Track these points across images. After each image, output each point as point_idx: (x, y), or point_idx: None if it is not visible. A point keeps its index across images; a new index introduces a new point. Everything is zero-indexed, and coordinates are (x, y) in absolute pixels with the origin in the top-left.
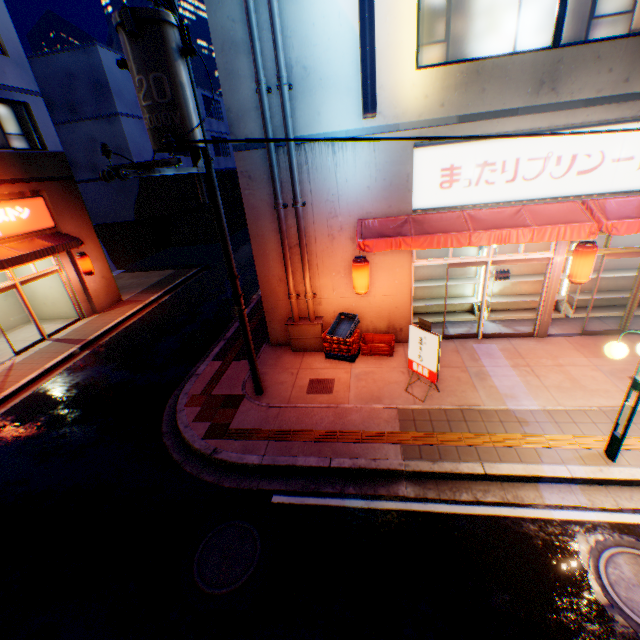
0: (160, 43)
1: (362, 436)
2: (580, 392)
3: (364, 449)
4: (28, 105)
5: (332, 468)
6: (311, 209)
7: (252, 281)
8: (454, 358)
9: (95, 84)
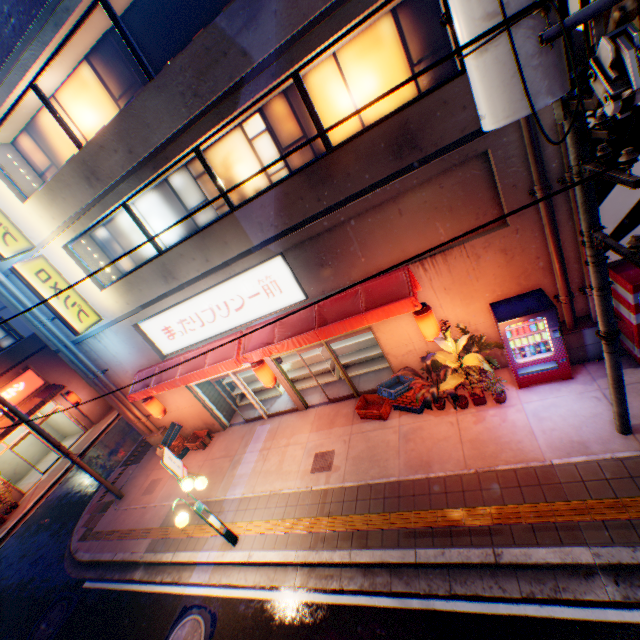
0: None
1: (141, 532)
2: (274, 475)
3: (135, 544)
4: (3, 317)
5: (115, 560)
6: (114, 371)
7: None
8: (236, 445)
9: None
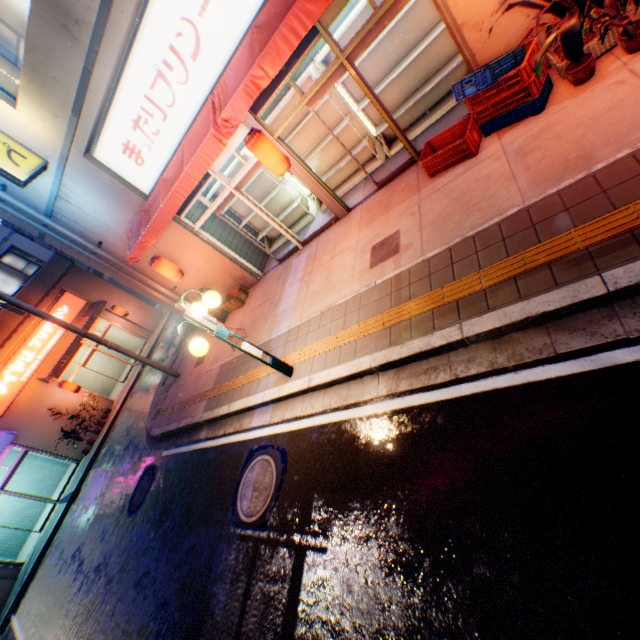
0: None
1: (198, 398)
2: (323, 294)
3: (194, 409)
4: (15, 246)
5: (181, 428)
6: (108, 242)
7: None
8: (274, 288)
9: None
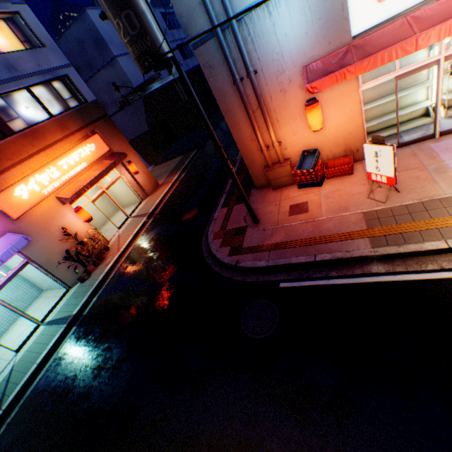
0: None
1: (336, 237)
2: None
3: (339, 246)
4: (68, 76)
5: (317, 262)
6: (261, 74)
7: (233, 147)
8: (411, 161)
9: (95, 42)
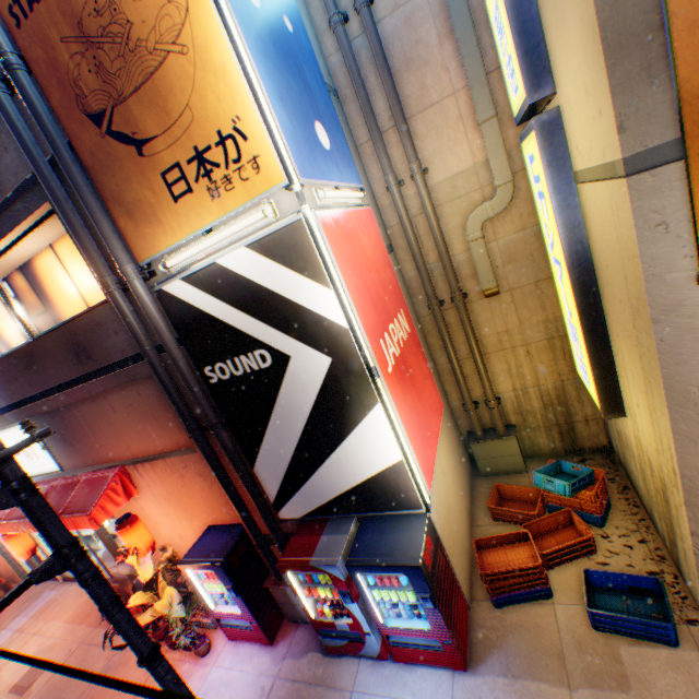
0: None
1: None
2: None
3: None
4: None
5: None
6: None
7: None
8: (13, 611)
9: None
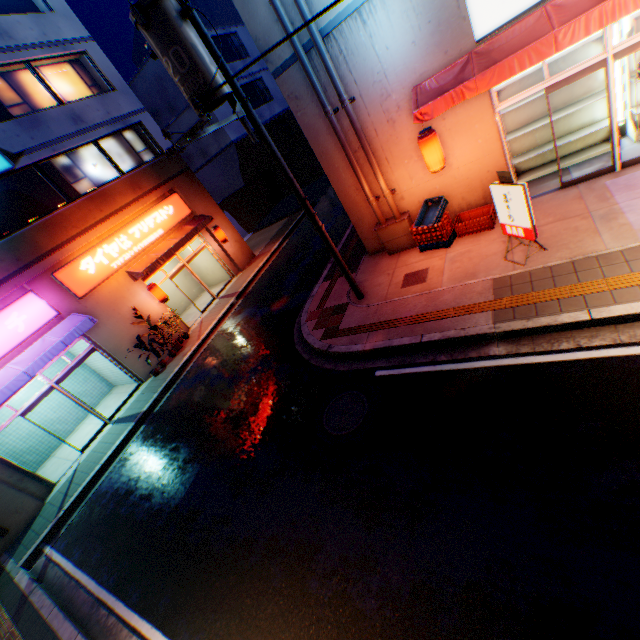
0: (164, 20)
1: (452, 312)
2: None
3: (453, 323)
4: (142, 123)
5: (423, 343)
6: (361, 102)
7: None
8: (573, 207)
9: None
